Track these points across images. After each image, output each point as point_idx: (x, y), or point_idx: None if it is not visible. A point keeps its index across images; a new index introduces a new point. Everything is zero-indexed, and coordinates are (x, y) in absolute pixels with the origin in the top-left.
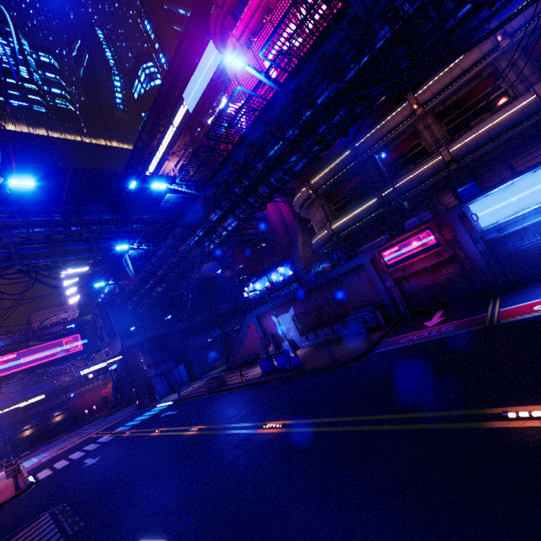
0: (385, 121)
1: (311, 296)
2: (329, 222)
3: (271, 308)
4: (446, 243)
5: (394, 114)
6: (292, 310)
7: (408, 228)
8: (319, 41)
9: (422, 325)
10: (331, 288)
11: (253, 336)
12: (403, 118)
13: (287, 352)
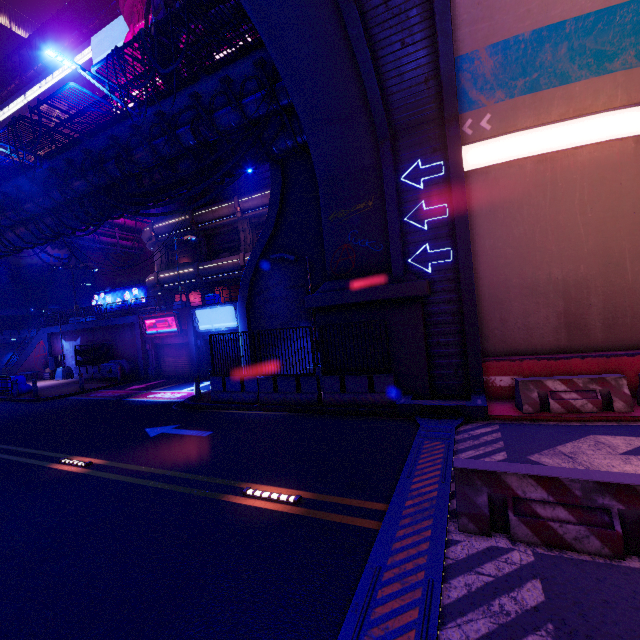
0: (218, 207)
1: (97, 333)
2: (162, 270)
3: (64, 332)
4: (181, 332)
5: (224, 206)
6: (80, 340)
7: (174, 308)
8: (64, 149)
9: (129, 387)
10: (112, 333)
11: (40, 352)
12: (230, 213)
13: (24, 378)
